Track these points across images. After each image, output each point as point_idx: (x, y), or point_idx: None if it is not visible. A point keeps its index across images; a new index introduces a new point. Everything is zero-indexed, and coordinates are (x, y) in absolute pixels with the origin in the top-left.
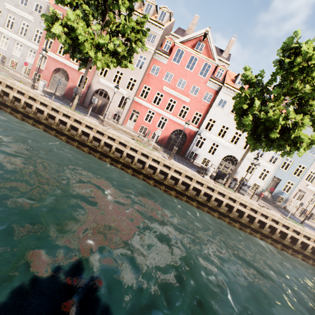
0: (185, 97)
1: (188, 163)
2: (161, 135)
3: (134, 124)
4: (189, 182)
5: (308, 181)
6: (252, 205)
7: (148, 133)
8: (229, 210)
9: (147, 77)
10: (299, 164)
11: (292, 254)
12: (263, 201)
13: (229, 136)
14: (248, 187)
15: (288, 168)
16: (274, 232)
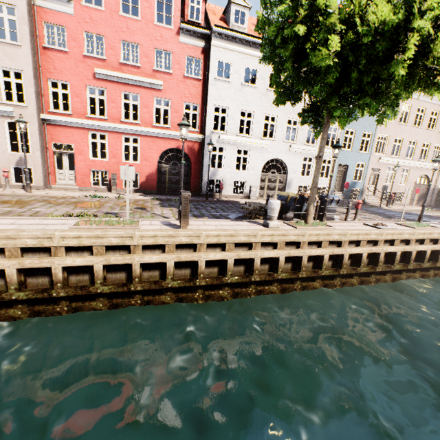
0: (151, 80)
1: (214, 204)
2: (141, 173)
3: (74, 174)
4: (249, 256)
5: (378, 153)
6: (369, 235)
7: (113, 179)
8: (335, 263)
9: (45, 59)
10: (363, 132)
11: (434, 275)
12: (344, 209)
13: (257, 127)
14: (337, 203)
15: (351, 144)
16: (409, 259)
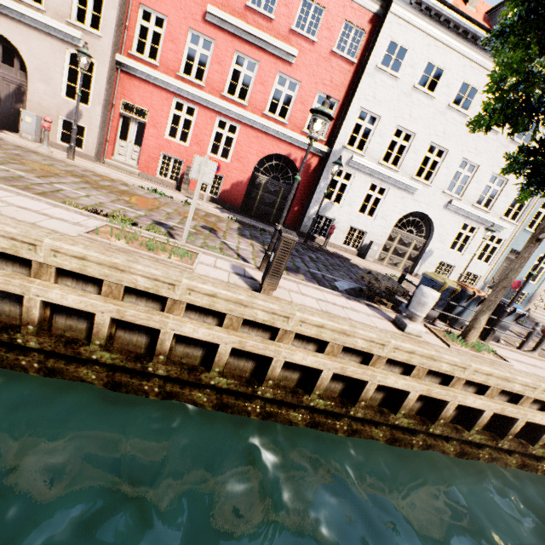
0: (282, 45)
1: (314, 252)
2: (227, 177)
3: (139, 152)
4: (361, 375)
5: None
6: None
7: (187, 175)
8: (493, 424)
9: None
10: None
11: None
12: None
13: (412, 159)
14: (517, 318)
15: None
16: None
